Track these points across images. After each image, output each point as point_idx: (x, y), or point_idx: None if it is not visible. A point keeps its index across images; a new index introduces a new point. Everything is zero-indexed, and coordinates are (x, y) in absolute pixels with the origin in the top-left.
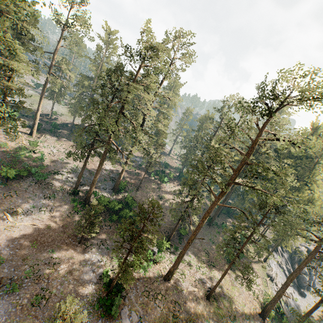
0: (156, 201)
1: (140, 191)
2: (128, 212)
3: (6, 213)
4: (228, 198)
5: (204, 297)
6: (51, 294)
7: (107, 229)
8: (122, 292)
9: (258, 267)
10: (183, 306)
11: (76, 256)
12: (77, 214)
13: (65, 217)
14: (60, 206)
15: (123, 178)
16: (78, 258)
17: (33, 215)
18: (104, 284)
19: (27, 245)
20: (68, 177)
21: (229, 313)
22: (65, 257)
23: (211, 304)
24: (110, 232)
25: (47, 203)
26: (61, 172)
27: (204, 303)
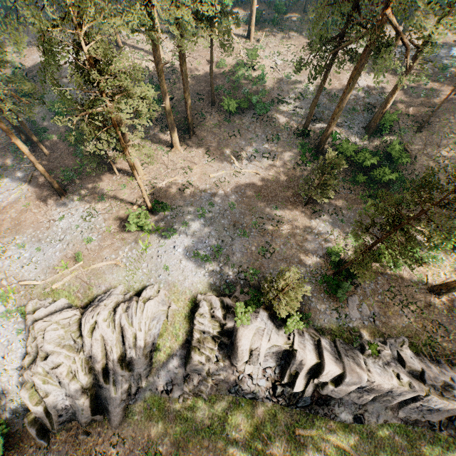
0: None
1: (423, 132)
2: (387, 172)
3: (232, 157)
4: None
5: None
6: (275, 250)
7: (345, 194)
8: (354, 279)
9: None
10: (453, 336)
11: (301, 219)
12: (305, 167)
13: (290, 169)
14: (284, 153)
15: (391, 104)
16: (303, 223)
17: (256, 161)
18: (331, 262)
19: (252, 195)
20: (295, 107)
21: None
22: (288, 217)
23: None
24: (349, 200)
25: (269, 148)
26: (287, 100)
27: None
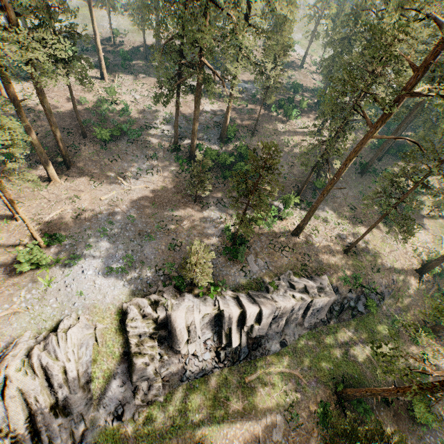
0: (274, 143)
1: (256, 137)
2: (243, 165)
3: (118, 178)
4: (404, 128)
5: (340, 251)
6: (182, 243)
7: (221, 188)
8: (246, 244)
9: (433, 224)
10: (314, 257)
11: (195, 214)
12: (186, 174)
13: (174, 178)
14: (165, 167)
15: (231, 121)
16: (198, 216)
17: (142, 178)
18: (227, 237)
19: (148, 205)
20: (163, 130)
21: (371, 266)
22: (185, 215)
23: (349, 258)
24: (225, 191)
25: (151, 165)
26: (154, 126)
27: (340, 256)
